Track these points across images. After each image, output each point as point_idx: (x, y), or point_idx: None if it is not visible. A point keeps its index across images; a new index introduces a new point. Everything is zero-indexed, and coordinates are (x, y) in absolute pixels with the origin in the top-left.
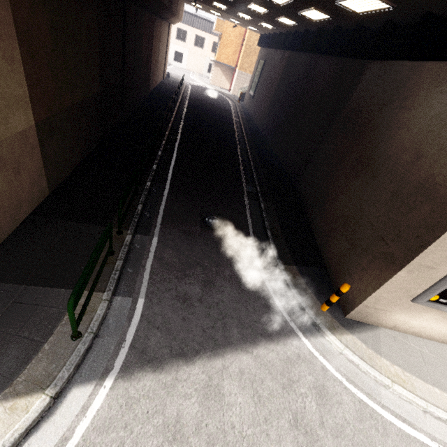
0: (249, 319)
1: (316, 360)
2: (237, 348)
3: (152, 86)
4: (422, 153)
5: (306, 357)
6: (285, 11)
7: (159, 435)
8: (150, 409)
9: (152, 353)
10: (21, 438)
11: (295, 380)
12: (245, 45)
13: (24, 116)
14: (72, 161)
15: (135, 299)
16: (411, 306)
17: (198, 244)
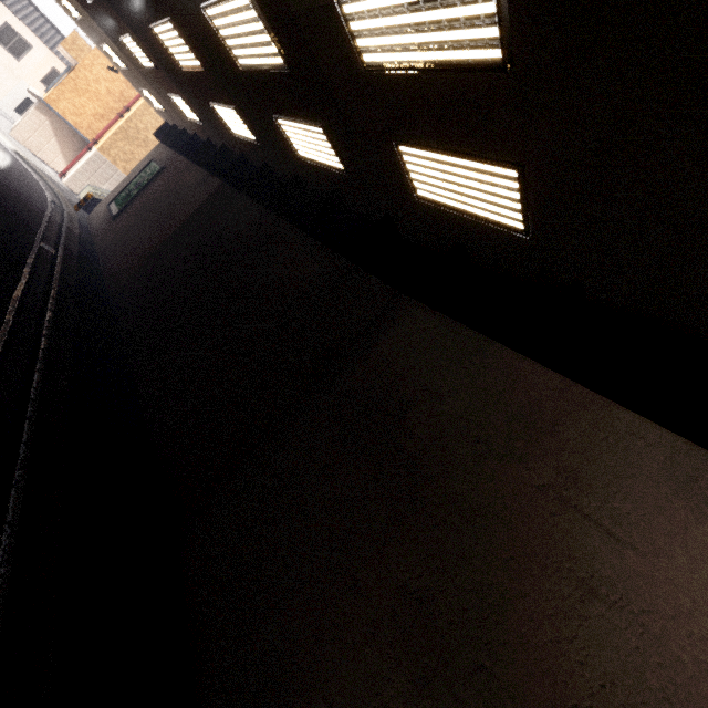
0: None
1: None
2: None
3: None
4: None
5: None
6: (244, 95)
7: None
8: None
9: None
10: None
11: None
12: (128, 119)
13: None
14: None
15: None
16: None
17: None
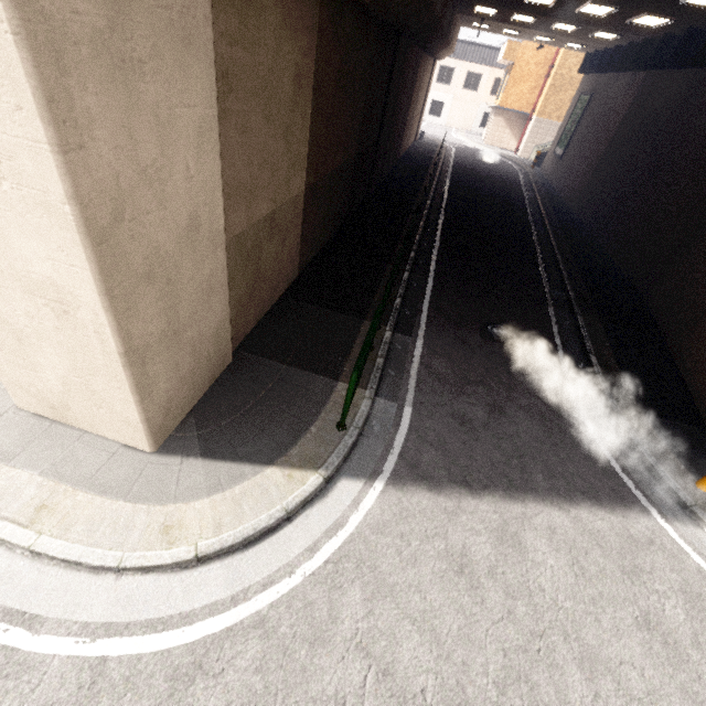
0: (562, 468)
1: (686, 555)
2: (543, 498)
3: (402, 151)
4: None
5: (666, 546)
6: (651, 4)
7: (442, 560)
8: (428, 529)
9: (426, 471)
10: (299, 506)
11: (644, 570)
12: (554, 74)
13: (300, 180)
14: (319, 241)
15: (401, 406)
16: None
17: (477, 358)
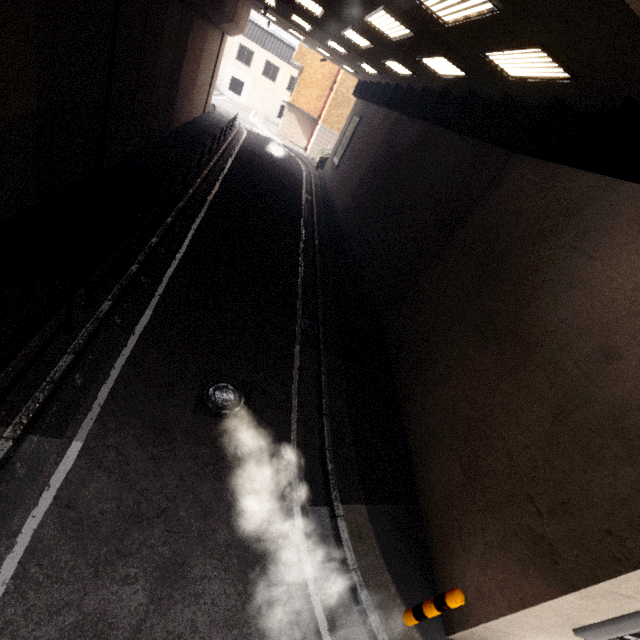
0: None
1: None
2: None
3: (179, 120)
4: (619, 351)
5: None
6: (398, 51)
7: None
8: None
9: None
10: None
11: None
12: (336, 90)
13: None
14: None
15: None
16: (571, 635)
17: (175, 457)
